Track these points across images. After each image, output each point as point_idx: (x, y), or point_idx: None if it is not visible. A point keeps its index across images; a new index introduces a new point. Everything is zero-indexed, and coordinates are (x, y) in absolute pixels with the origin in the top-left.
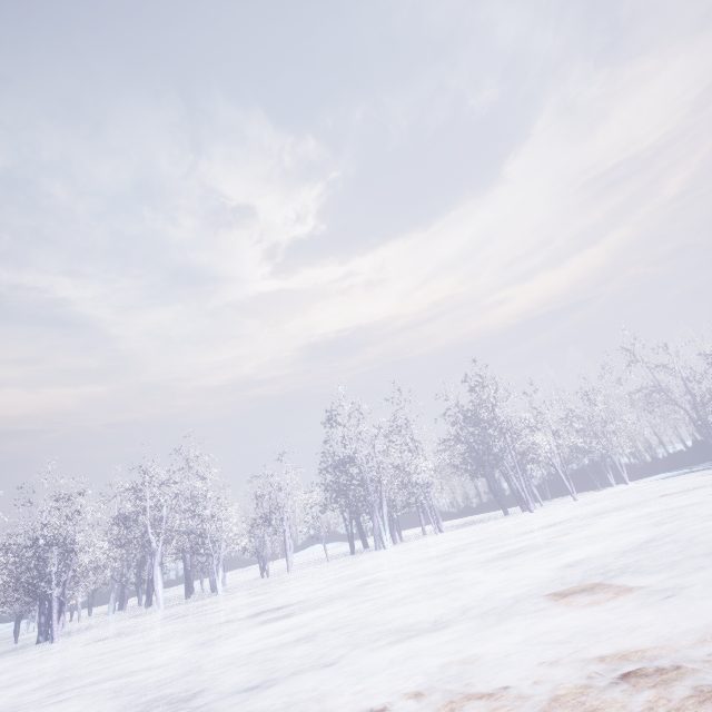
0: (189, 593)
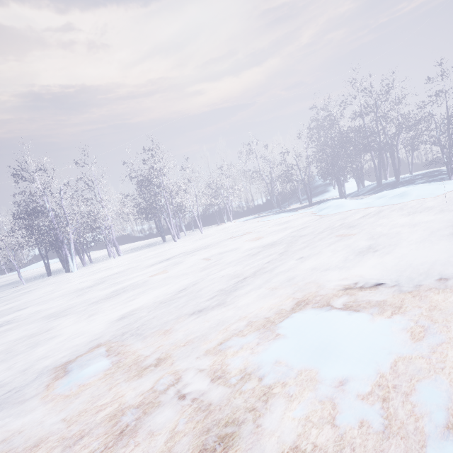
0: None
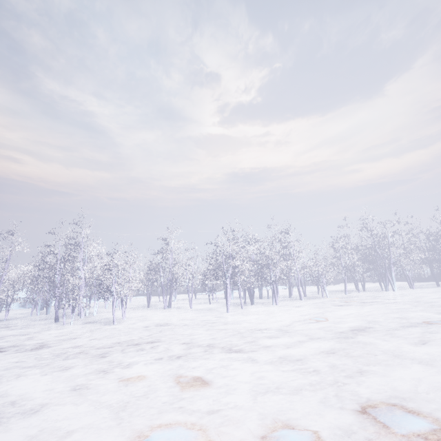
0: (291, 295)
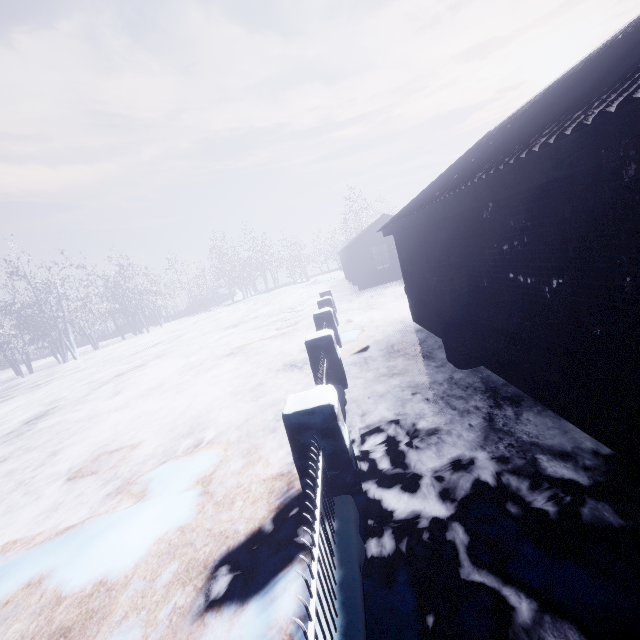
0: None
